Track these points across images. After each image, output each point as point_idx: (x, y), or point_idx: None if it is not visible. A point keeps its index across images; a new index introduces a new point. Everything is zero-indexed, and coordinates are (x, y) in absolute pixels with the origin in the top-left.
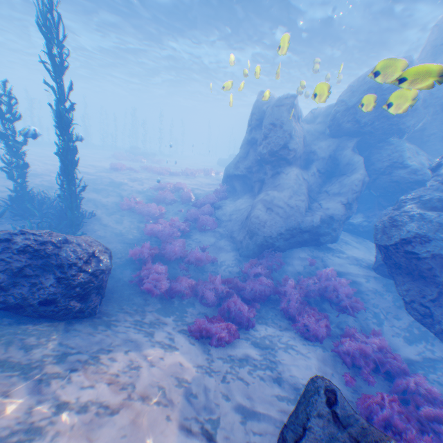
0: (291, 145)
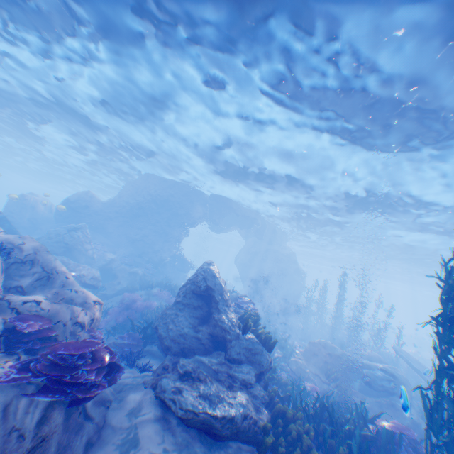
0: (10, 218)
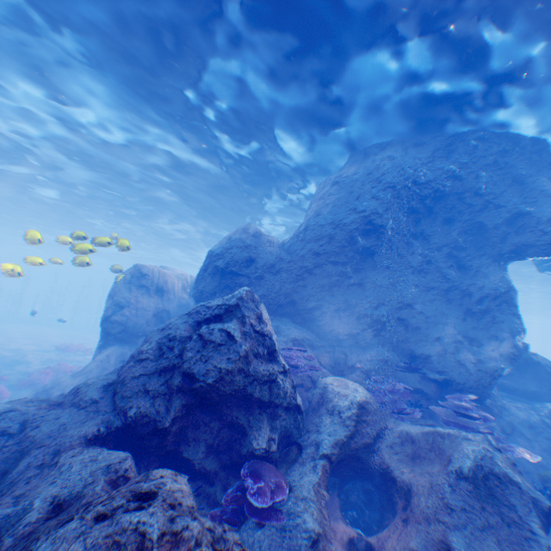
0: (114, 317)
